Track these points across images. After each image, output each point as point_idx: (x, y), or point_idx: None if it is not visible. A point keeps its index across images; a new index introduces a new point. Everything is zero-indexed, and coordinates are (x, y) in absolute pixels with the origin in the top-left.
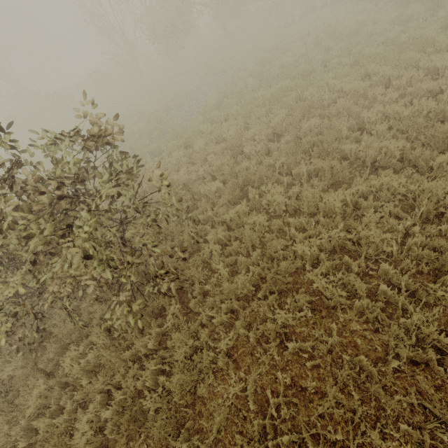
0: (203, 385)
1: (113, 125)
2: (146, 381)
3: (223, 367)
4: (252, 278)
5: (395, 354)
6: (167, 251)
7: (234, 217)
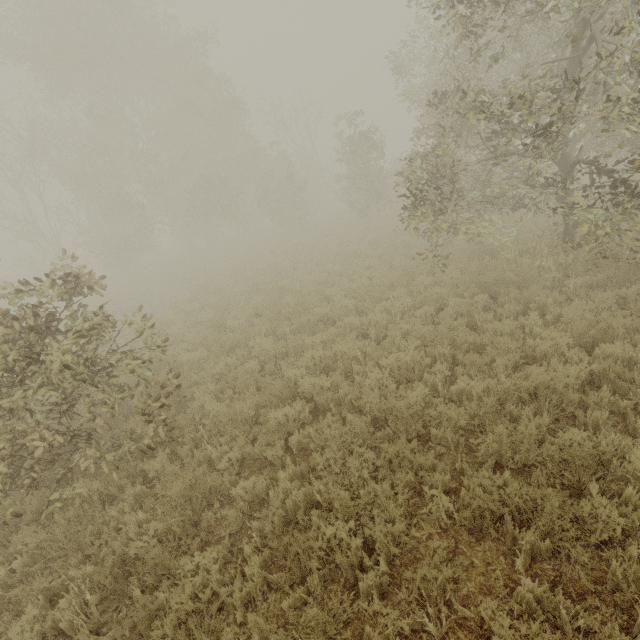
0: (208, 512)
1: (99, 279)
2: (126, 546)
3: (230, 486)
4: (251, 409)
5: (375, 418)
6: (158, 383)
7: (225, 370)
